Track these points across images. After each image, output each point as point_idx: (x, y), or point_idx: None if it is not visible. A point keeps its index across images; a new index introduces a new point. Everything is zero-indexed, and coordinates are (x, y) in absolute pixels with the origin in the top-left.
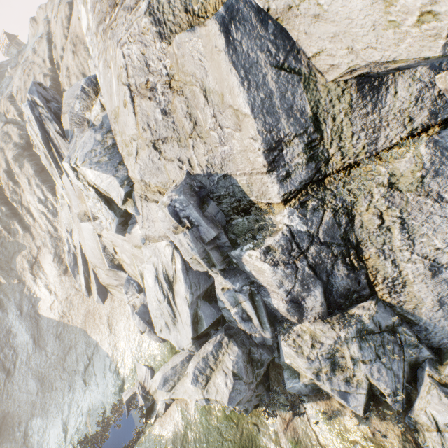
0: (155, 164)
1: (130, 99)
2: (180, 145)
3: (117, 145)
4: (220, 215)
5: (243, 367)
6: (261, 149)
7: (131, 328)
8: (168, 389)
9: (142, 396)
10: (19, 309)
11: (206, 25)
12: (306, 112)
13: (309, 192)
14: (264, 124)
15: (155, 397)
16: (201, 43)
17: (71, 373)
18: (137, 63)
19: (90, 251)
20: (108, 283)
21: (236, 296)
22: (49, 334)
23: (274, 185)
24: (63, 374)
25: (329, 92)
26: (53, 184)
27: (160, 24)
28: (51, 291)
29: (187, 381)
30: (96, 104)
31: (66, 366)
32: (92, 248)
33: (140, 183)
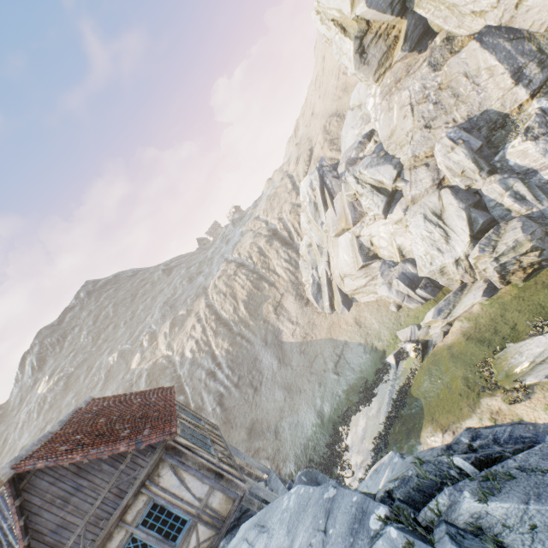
0: (425, 138)
1: (410, 110)
2: (446, 115)
3: (388, 153)
4: (481, 138)
5: (528, 219)
6: (508, 76)
7: (383, 314)
8: (443, 316)
9: (412, 342)
10: (264, 341)
11: (467, 46)
12: (532, 50)
13: (547, 86)
14: (507, 65)
15: (426, 338)
16: (464, 54)
17: (320, 373)
18: (418, 90)
19: (342, 262)
20: (356, 287)
21: (506, 182)
22: (293, 352)
23: (521, 90)
24: (310, 377)
25: (543, 37)
26: (295, 249)
27: (434, 66)
28: (293, 322)
29: (464, 300)
30: (370, 144)
31: (313, 370)
32: (345, 257)
33: (410, 160)
